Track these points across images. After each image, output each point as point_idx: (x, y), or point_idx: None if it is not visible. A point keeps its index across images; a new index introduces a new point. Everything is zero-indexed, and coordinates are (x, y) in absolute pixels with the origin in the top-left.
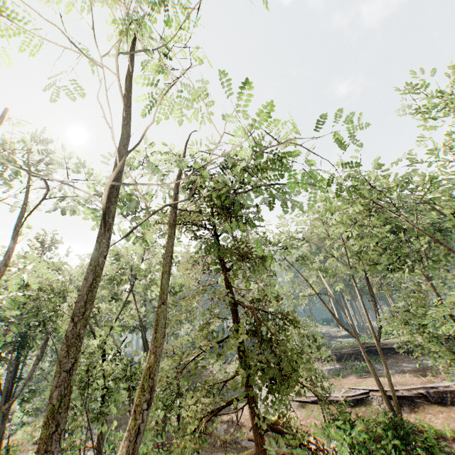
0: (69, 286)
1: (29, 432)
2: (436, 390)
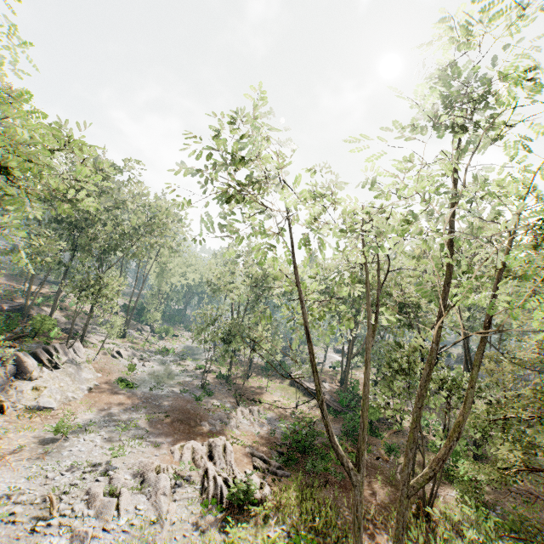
0: (393, 286)
1: (361, 374)
2: None
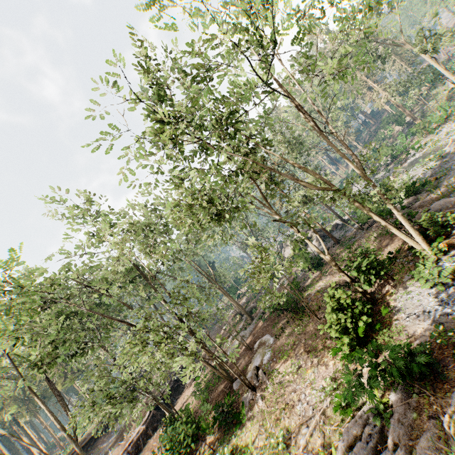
0: None
1: None
2: (133, 443)
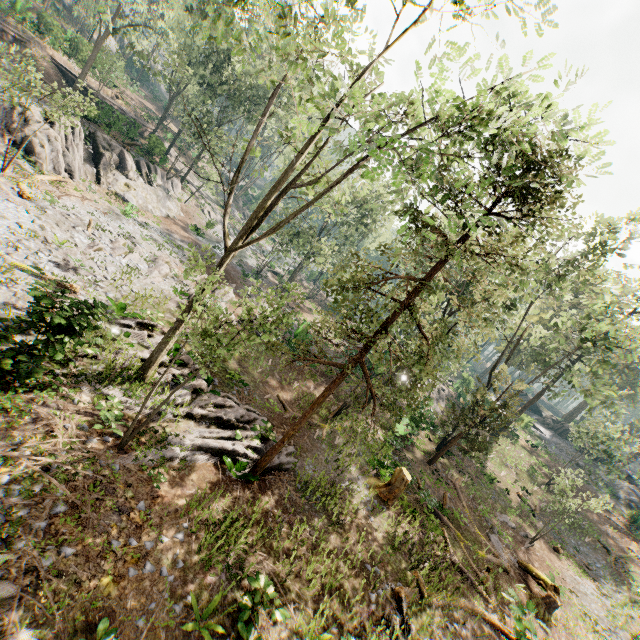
0: None
1: None
2: None
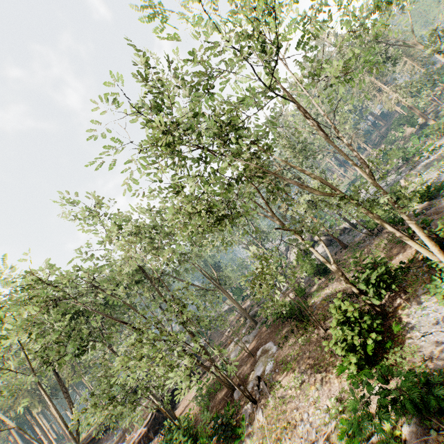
0: None
1: None
2: None
